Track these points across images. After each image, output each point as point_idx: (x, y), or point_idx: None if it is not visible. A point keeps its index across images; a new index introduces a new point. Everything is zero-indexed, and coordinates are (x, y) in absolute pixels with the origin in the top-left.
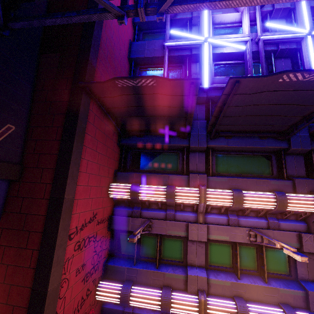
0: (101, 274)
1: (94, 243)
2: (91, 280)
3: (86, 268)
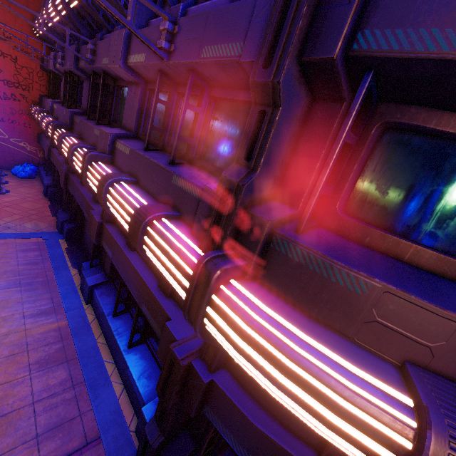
0: (38, 102)
1: (15, 64)
2: (19, 92)
3: (4, 74)
